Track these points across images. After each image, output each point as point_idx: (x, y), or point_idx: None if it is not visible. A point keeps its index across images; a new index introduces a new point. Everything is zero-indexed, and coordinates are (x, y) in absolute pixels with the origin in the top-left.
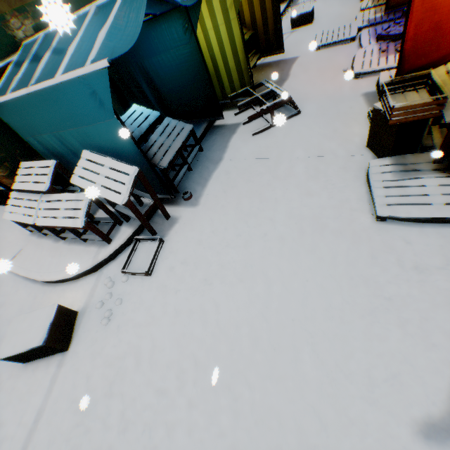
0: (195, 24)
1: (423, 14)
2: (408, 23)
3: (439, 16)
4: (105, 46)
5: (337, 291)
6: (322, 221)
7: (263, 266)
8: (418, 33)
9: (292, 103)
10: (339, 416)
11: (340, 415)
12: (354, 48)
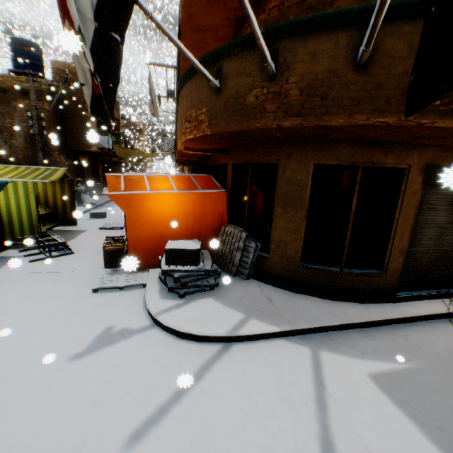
0: (0, 191)
1: None
2: None
3: None
4: None
5: (53, 322)
6: (61, 296)
7: (0, 322)
8: None
9: (68, 245)
10: (23, 371)
11: (25, 370)
12: (121, 232)
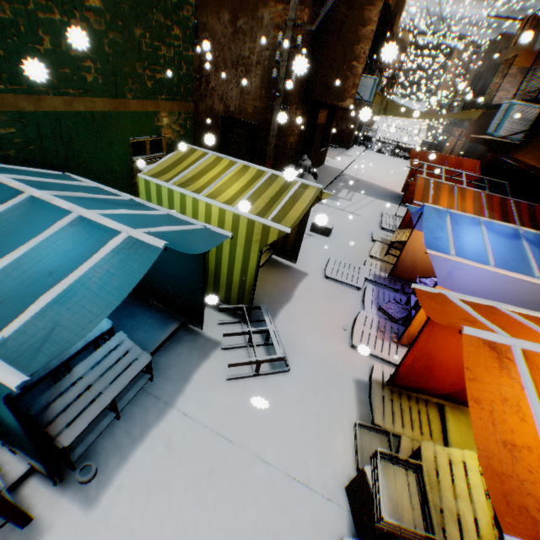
0: None
1: (422, 354)
2: (409, 354)
3: (434, 362)
4: (46, 314)
5: None
6: None
7: None
8: (415, 364)
9: (285, 361)
10: None
11: None
12: (358, 300)
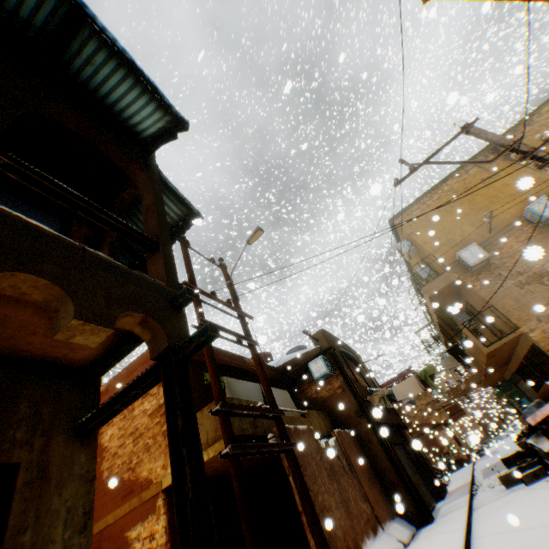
0: None
1: None
2: None
3: None
4: None
5: None
6: None
7: None
8: None
9: None
10: None
11: None
12: None
